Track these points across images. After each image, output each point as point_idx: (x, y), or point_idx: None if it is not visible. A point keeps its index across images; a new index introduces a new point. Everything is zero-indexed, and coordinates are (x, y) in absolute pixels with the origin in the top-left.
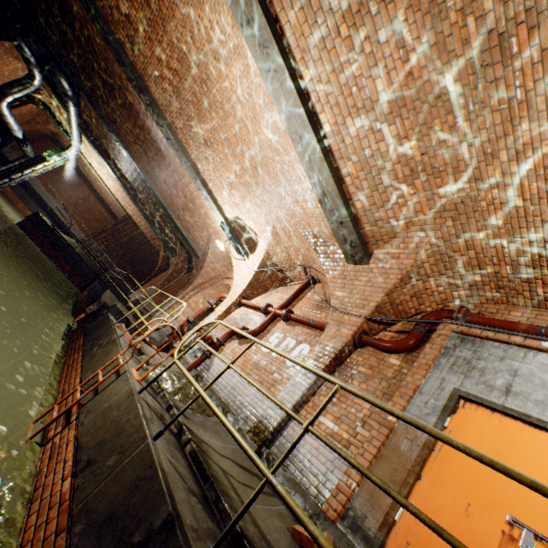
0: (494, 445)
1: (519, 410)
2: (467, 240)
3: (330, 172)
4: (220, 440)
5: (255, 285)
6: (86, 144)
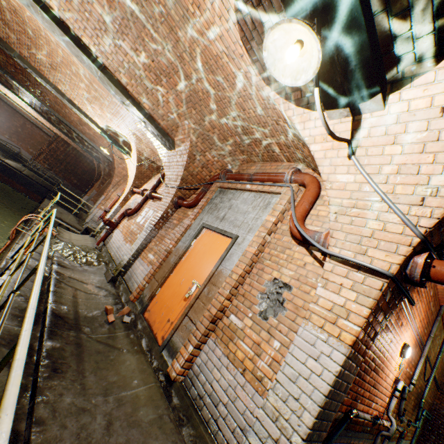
0: (205, 249)
1: (221, 228)
2: (209, 122)
3: (114, 85)
4: (92, 277)
5: (140, 177)
6: None
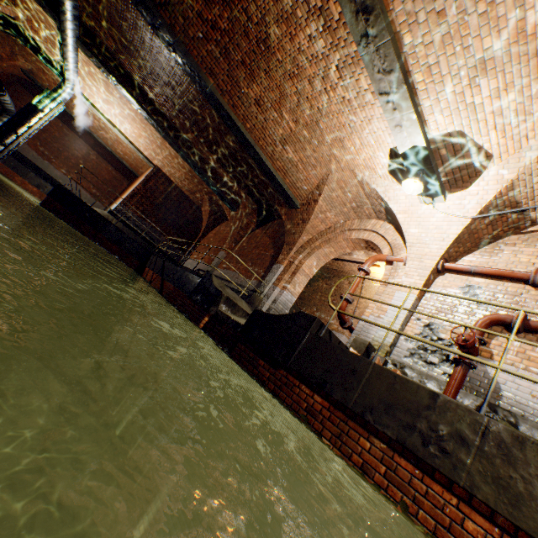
0: None
1: None
2: None
3: None
4: None
5: (463, 239)
6: (84, 75)
